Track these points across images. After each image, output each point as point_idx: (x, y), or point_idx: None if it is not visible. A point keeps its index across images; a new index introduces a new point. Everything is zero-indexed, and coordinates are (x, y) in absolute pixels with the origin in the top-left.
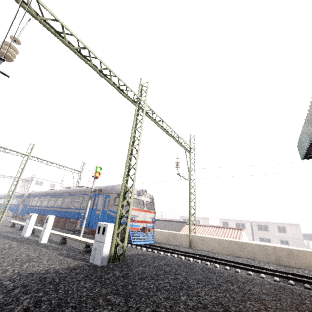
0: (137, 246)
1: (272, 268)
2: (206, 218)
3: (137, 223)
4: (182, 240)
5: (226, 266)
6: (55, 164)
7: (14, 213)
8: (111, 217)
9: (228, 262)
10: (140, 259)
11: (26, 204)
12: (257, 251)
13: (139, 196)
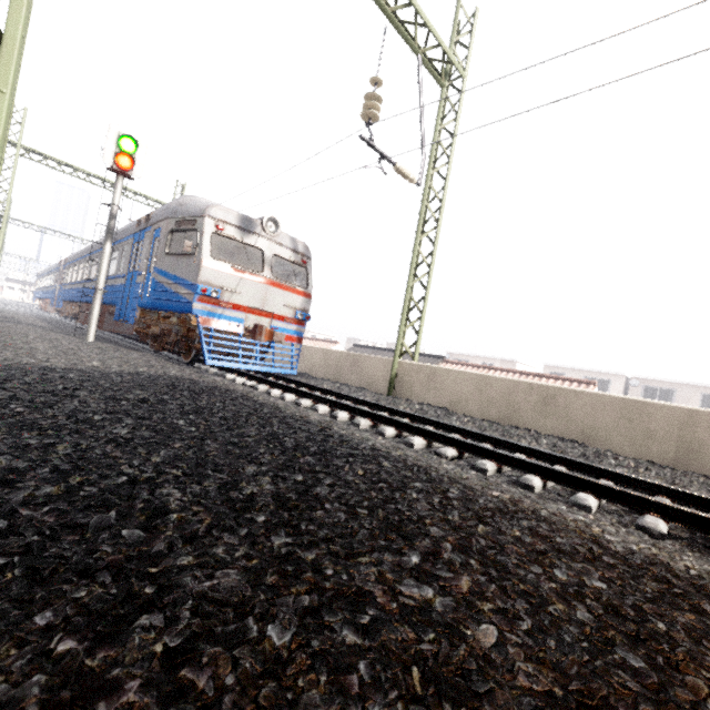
0: (227, 374)
1: (650, 479)
2: (510, 360)
3: (232, 310)
4: (372, 375)
5: (448, 447)
6: (98, 178)
7: (51, 304)
8: (159, 288)
9: (476, 438)
10: (93, 380)
11: (62, 281)
12: (605, 421)
13: (246, 234)
